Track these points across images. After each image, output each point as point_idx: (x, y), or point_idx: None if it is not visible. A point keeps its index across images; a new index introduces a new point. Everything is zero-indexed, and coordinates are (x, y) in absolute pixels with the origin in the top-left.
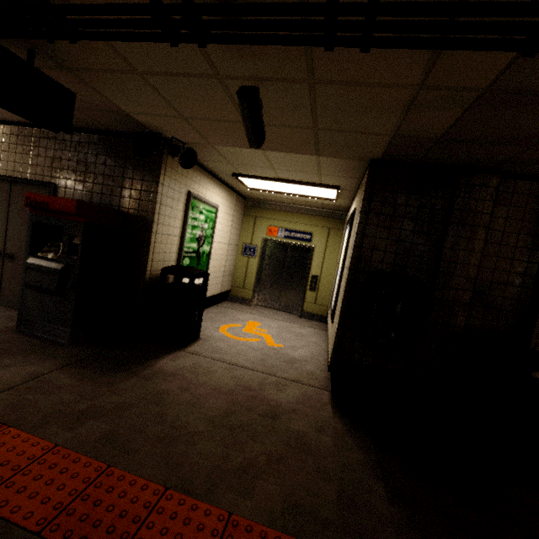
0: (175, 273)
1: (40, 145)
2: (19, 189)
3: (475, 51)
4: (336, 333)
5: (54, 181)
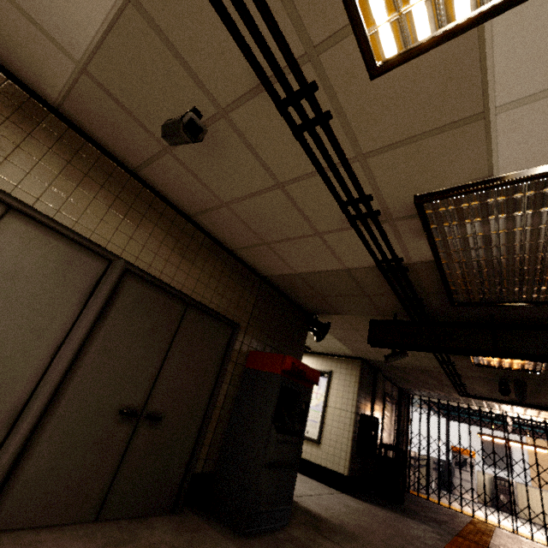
0: None
1: (231, 276)
2: (197, 318)
3: (440, 370)
4: (351, 453)
5: (236, 321)
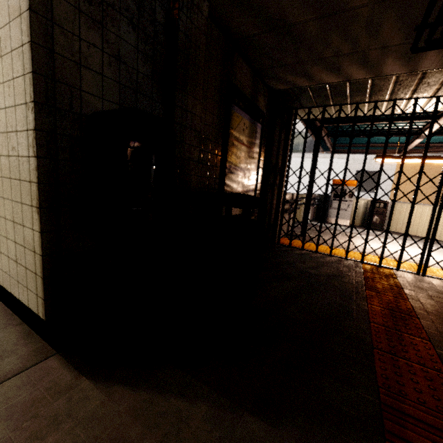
0: None
1: None
2: None
3: None
4: (44, 251)
5: None
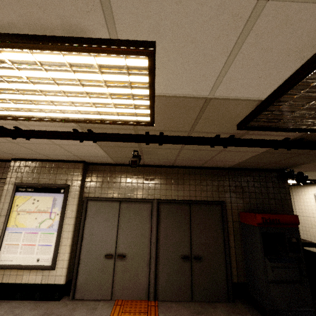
0: (308, 245)
1: (206, 178)
2: (197, 208)
3: None
4: None
5: (221, 199)
